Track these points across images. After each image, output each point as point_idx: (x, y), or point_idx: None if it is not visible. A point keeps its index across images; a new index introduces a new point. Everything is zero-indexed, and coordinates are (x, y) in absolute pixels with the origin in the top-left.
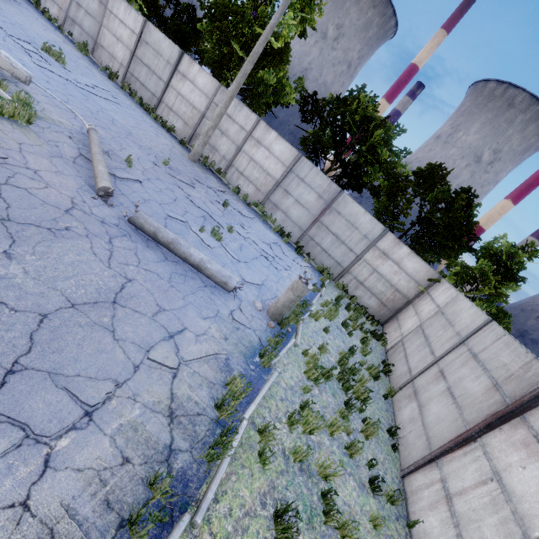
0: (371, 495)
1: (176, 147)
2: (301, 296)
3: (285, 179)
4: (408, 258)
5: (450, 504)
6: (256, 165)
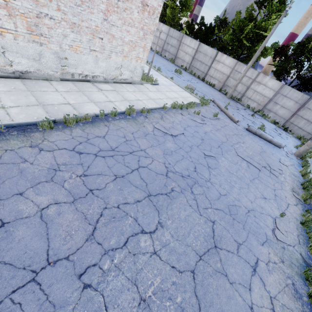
0: None
1: (220, 94)
2: (311, 147)
3: (275, 97)
4: None
5: None
6: (258, 93)
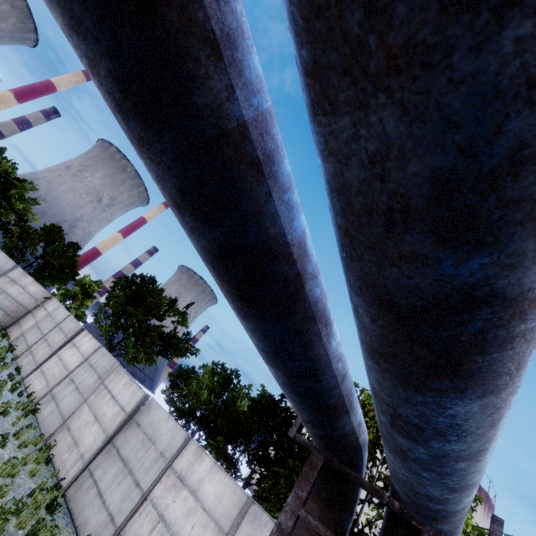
0: (11, 382)
1: None
2: None
3: None
4: (32, 284)
5: (44, 374)
6: None
